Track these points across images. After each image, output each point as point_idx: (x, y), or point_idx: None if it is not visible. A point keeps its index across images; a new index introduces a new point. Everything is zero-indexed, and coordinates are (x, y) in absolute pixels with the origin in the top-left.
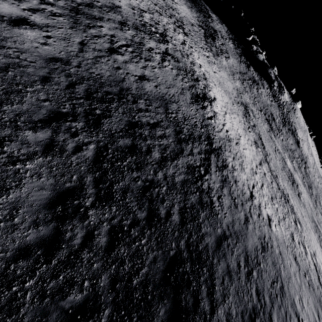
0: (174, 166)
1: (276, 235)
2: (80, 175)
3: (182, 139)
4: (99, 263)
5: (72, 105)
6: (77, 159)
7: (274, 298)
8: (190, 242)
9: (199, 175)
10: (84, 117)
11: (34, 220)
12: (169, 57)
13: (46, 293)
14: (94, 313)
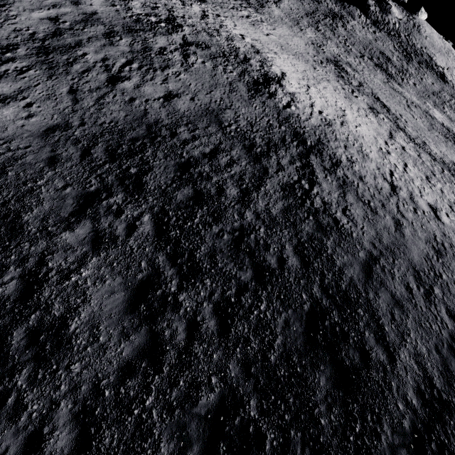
0: (264, 196)
1: (453, 227)
2: (148, 259)
3: (260, 154)
4: (219, 352)
5: (98, 177)
6: (135, 241)
7: None
8: (327, 285)
9: (303, 192)
10: (120, 186)
11: (122, 331)
12: (192, 48)
13: (172, 405)
14: (238, 409)
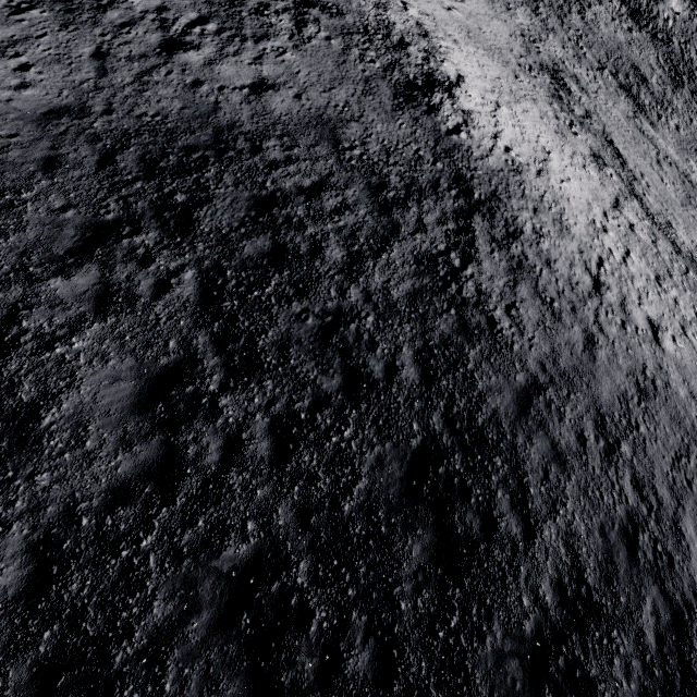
0: (384, 267)
1: (679, 358)
2: (182, 338)
3: (391, 201)
4: (266, 488)
5: (121, 201)
6: (166, 308)
7: (684, 488)
8: (454, 415)
9: (449, 271)
10: (155, 219)
11: (122, 438)
12: (314, 11)
13: (182, 552)
14: (280, 571)
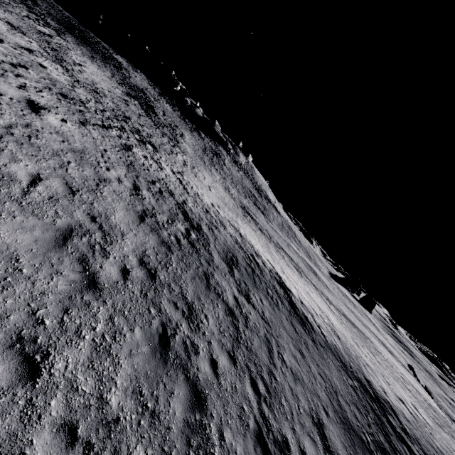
0: None
1: (431, 424)
2: None
3: None
4: None
5: None
6: None
7: None
8: None
9: None
10: None
11: None
12: (236, 273)
13: None
14: None
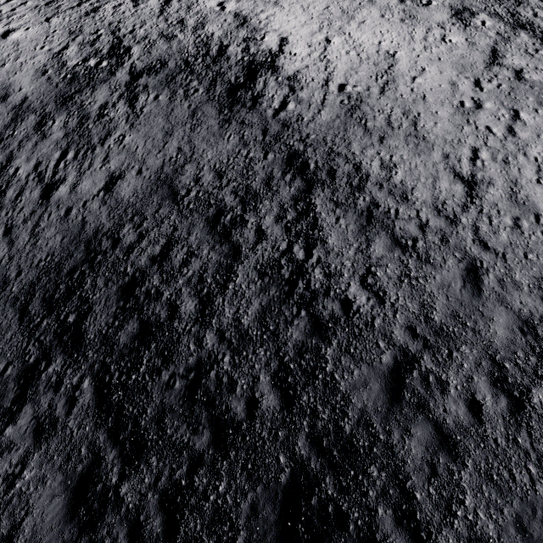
0: (232, 298)
1: None
2: (89, 442)
3: (229, 225)
4: None
5: (37, 342)
6: (75, 419)
7: None
8: (320, 431)
9: (294, 268)
10: (59, 346)
11: None
12: (142, 80)
13: None
14: None
